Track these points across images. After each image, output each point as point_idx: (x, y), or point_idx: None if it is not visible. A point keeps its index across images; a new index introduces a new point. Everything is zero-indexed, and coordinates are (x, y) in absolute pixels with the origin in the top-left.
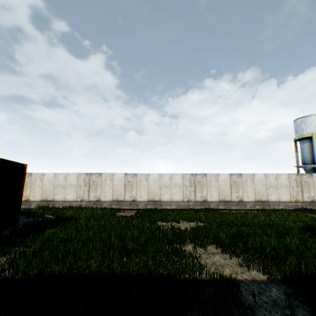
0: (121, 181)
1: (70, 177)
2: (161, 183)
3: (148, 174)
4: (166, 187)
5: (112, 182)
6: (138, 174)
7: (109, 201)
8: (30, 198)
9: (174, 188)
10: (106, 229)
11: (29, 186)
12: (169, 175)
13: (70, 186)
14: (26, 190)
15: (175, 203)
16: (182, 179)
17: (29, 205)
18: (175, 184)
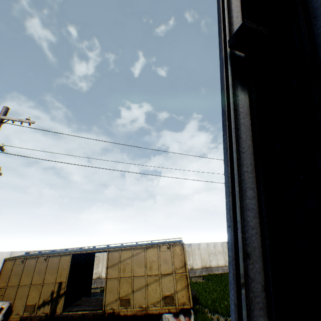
0: None
1: None
2: (209, 250)
3: (199, 243)
4: (213, 254)
5: None
6: (192, 243)
7: None
8: (101, 274)
9: (218, 254)
10: (228, 290)
11: (101, 261)
12: (213, 243)
13: None
14: (98, 265)
15: (220, 267)
16: (222, 247)
17: (101, 282)
18: (218, 251)
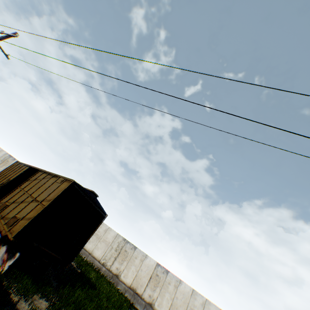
0: (150, 269)
1: (110, 232)
2: (190, 303)
3: (180, 280)
4: None
5: (140, 264)
6: (170, 272)
7: (127, 284)
8: None
9: None
10: None
11: None
12: (203, 298)
13: (104, 241)
14: None
15: None
16: None
17: None
18: None
